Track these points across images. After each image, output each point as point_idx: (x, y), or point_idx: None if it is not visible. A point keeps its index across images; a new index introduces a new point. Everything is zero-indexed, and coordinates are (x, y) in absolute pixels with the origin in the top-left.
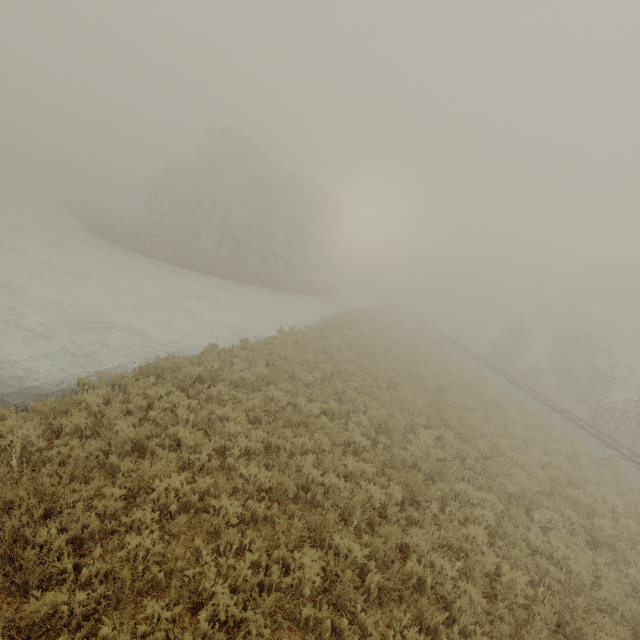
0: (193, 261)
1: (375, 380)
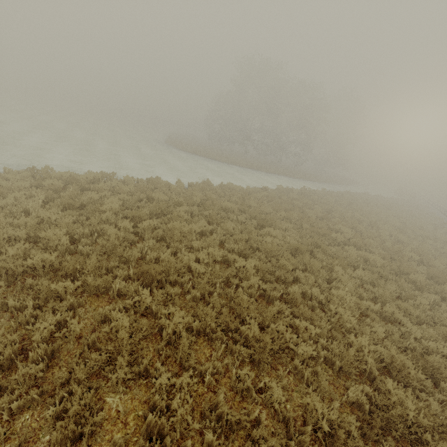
0: (211, 153)
1: (256, 221)
